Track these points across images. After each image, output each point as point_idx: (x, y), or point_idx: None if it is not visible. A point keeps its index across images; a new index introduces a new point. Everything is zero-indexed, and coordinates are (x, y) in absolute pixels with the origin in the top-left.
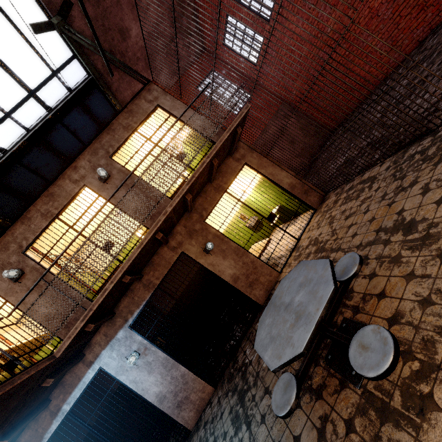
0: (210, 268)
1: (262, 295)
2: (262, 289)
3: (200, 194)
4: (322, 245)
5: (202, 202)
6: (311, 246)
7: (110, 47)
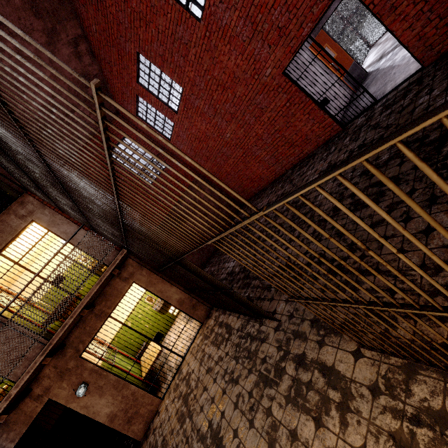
0: (84, 412)
1: (141, 430)
2: (142, 421)
3: (78, 324)
4: (188, 393)
5: (79, 334)
6: (184, 383)
7: None
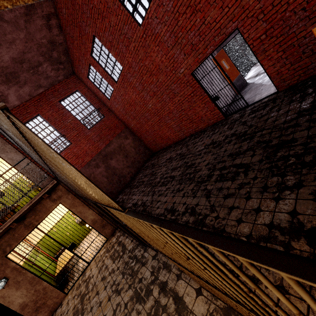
0: (0, 301)
1: None
2: (47, 310)
3: (9, 231)
4: (85, 293)
5: (8, 239)
6: (85, 285)
7: None
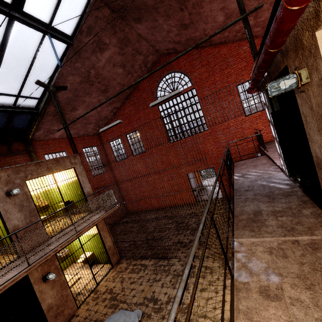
0: (38, 295)
1: None
2: (62, 320)
3: None
4: (115, 295)
5: None
6: (107, 293)
7: (62, 108)
